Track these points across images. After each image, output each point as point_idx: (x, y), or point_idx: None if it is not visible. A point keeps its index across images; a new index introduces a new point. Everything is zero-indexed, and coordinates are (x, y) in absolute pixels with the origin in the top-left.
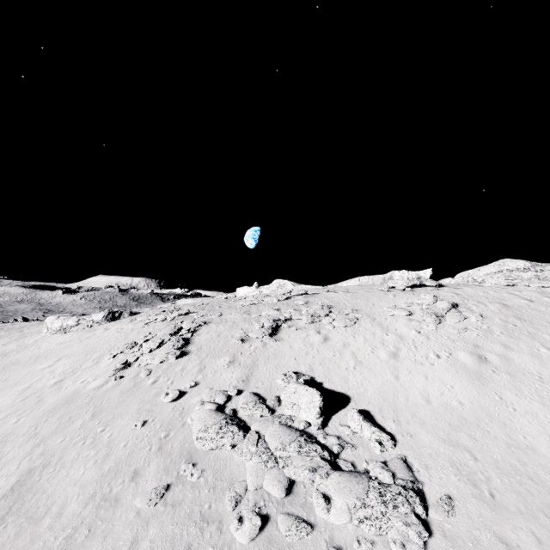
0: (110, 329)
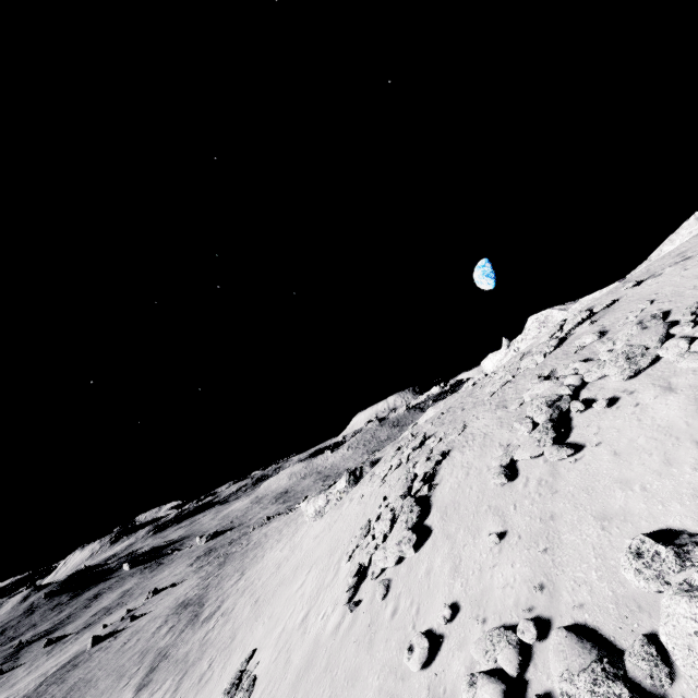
0: (353, 499)
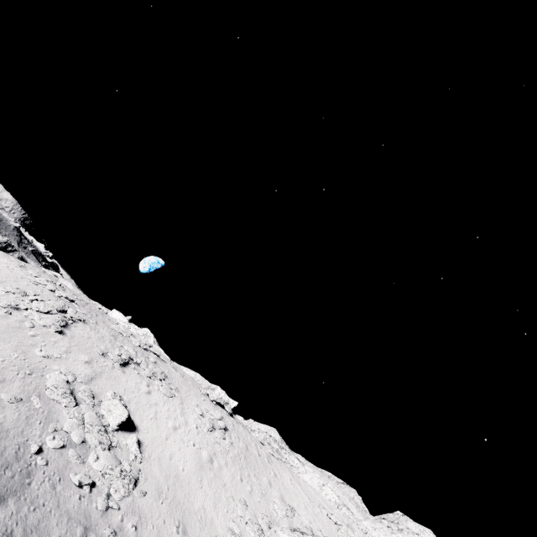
0: (0, 258)
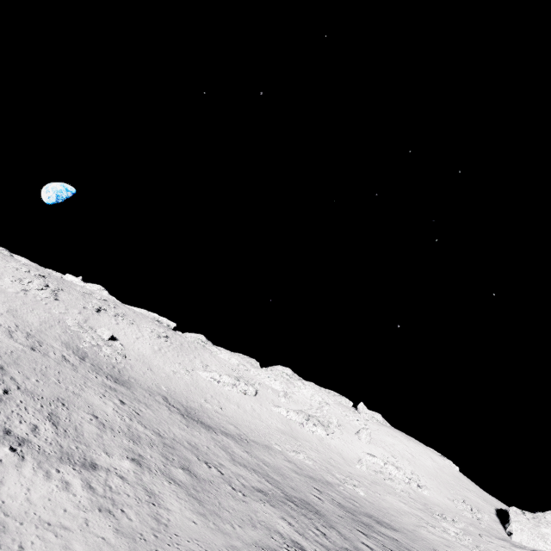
0: None
